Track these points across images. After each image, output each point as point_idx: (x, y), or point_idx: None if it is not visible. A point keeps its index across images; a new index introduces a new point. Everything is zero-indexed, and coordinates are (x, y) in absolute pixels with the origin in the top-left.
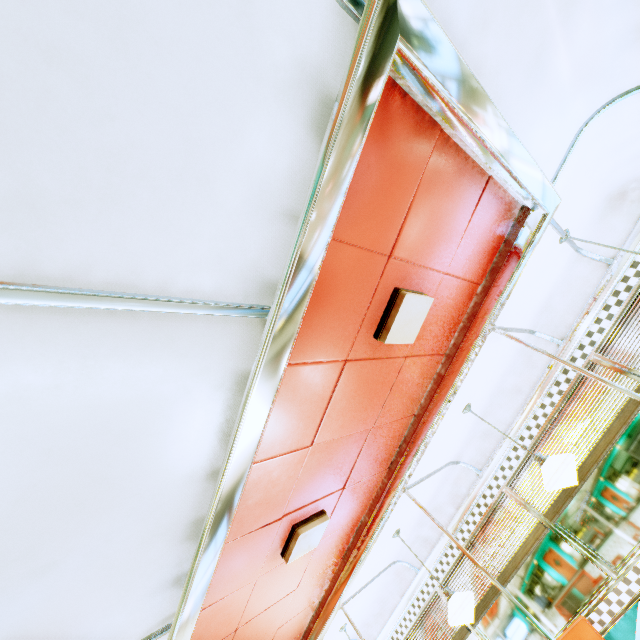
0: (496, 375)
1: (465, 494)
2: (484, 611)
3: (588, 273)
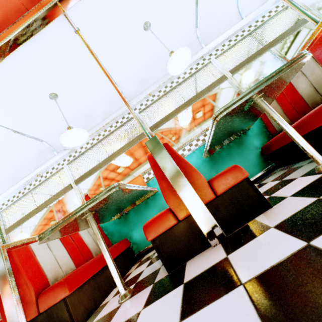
0: (170, 35)
1: (113, 113)
2: (88, 176)
3: (233, 19)
